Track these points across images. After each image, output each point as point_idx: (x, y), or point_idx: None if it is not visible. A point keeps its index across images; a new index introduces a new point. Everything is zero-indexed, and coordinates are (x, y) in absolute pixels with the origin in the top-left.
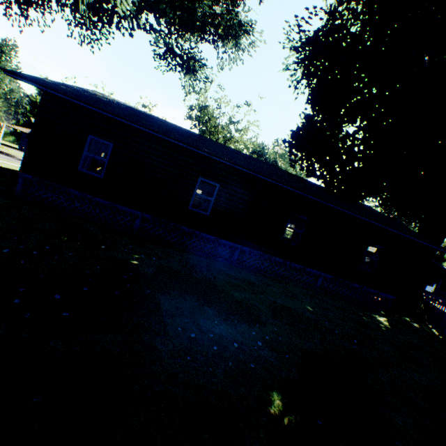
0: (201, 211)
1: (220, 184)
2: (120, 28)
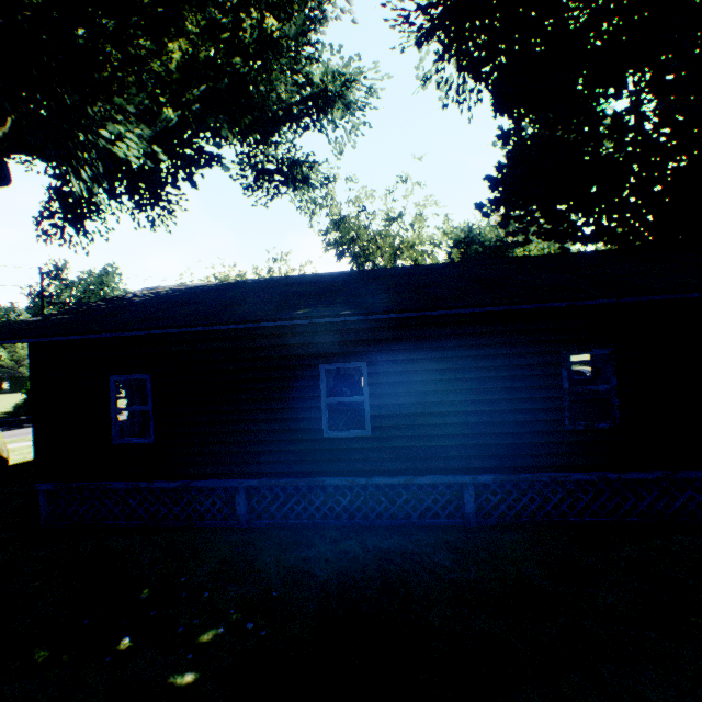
0: (351, 432)
1: (367, 360)
2: (176, 183)
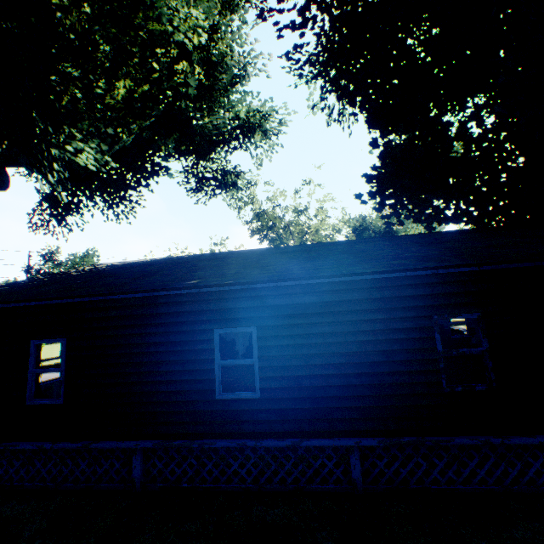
0: (242, 393)
1: (256, 325)
2: (133, 187)
